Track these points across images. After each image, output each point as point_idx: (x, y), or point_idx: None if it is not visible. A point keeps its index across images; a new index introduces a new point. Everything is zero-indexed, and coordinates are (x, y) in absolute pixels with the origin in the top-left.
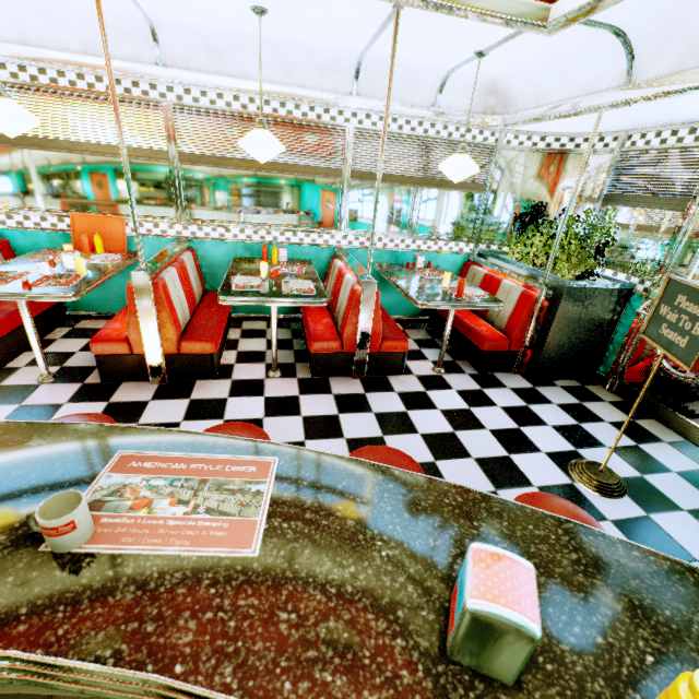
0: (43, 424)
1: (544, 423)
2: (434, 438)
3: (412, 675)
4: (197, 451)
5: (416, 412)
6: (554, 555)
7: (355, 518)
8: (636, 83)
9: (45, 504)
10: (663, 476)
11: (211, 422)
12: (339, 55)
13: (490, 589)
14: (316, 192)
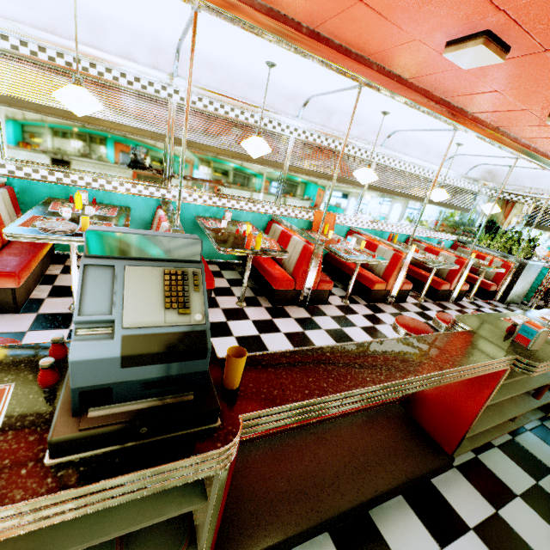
0: None
1: None
2: None
3: None
4: None
5: None
6: None
7: None
8: None
9: None
10: None
11: None
12: (449, 152)
13: None
14: (409, 207)
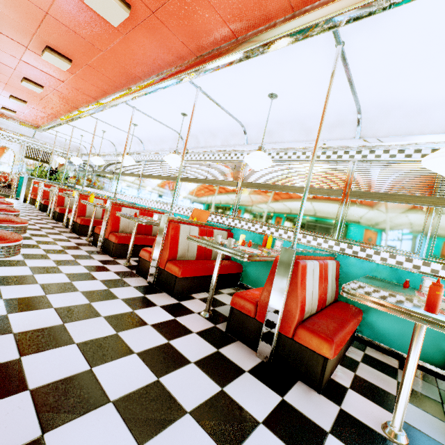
0: None
1: None
2: None
3: None
4: None
5: (271, 435)
6: None
7: None
8: None
9: None
10: None
11: (127, 307)
12: (341, 114)
13: None
14: (318, 206)
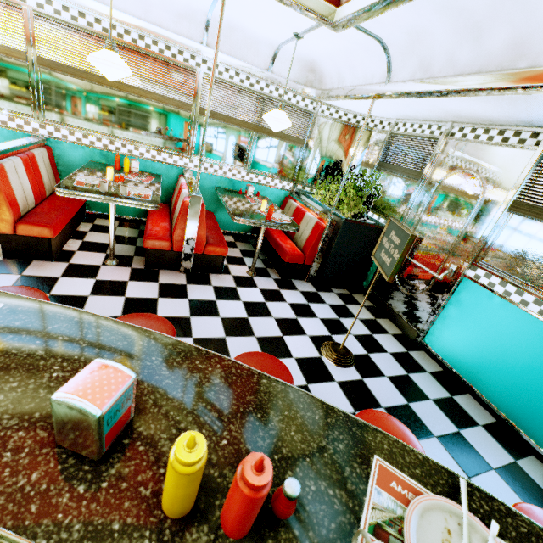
0: None
1: (315, 316)
2: (230, 321)
3: (14, 455)
4: None
5: (223, 301)
6: (202, 380)
7: (47, 350)
8: (391, 82)
9: None
10: (381, 355)
11: None
12: (191, 7)
13: (78, 386)
14: (169, 119)
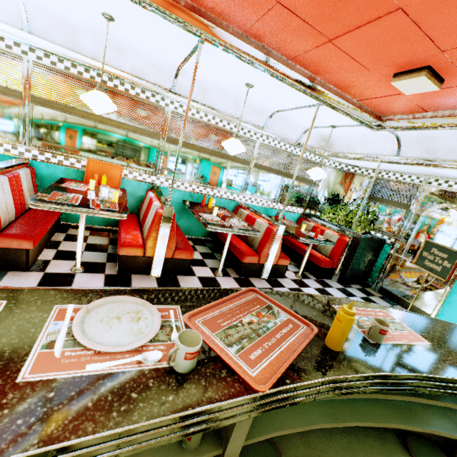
0: (285, 292)
1: None
2: None
3: None
4: (356, 306)
5: None
6: None
7: (436, 332)
8: (401, 156)
9: (374, 322)
10: None
11: None
12: (265, 109)
13: None
14: (234, 171)
